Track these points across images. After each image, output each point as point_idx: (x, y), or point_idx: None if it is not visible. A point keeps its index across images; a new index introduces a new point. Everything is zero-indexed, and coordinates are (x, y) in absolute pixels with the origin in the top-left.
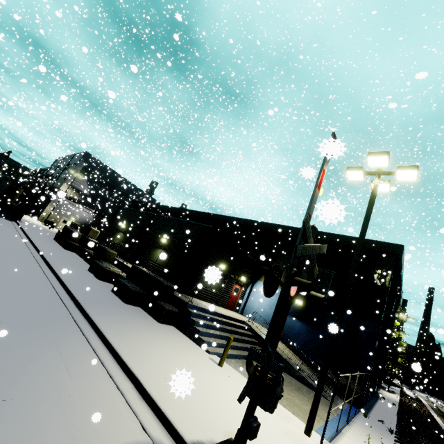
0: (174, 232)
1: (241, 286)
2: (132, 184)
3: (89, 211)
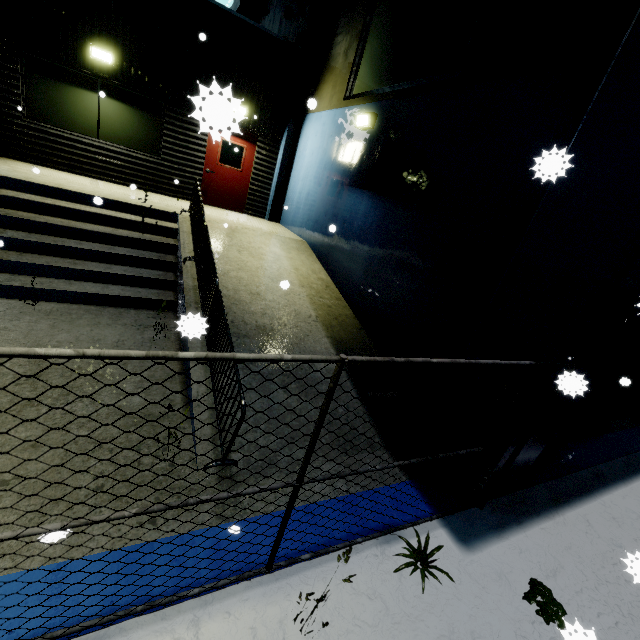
0: None
1: (248, 141)
2: None
3: None
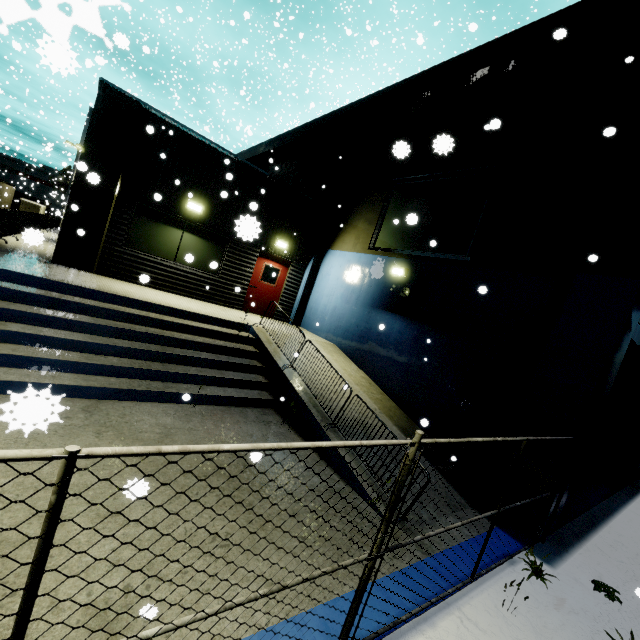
0: None
1: (283, 265)
2: None
3: None
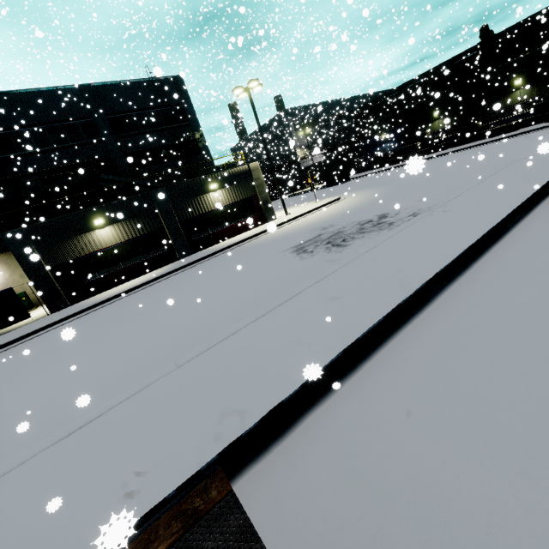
0: (525, 69)
1: None
2: (323, 104)
3: (321, 155)
